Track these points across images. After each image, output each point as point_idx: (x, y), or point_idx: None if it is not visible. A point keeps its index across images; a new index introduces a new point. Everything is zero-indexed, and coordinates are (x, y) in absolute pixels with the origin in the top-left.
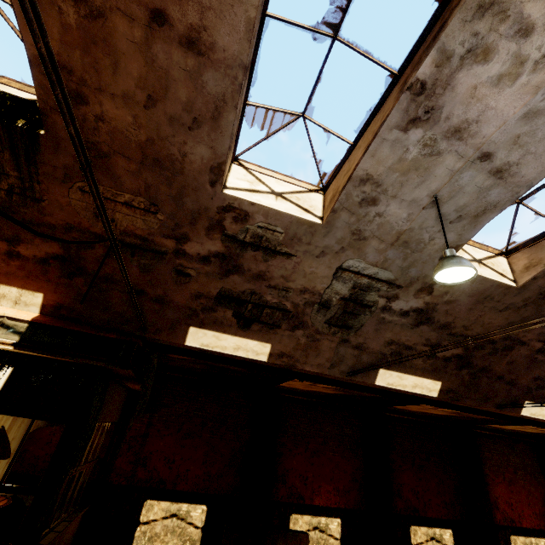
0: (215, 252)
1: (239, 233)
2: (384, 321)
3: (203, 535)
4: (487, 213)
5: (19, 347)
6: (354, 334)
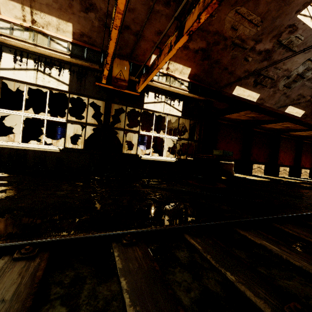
0: (267, 49)
1: (284, 39)
2: (304, 85)
3: None
4: None
5: (189, 92)
6: (290, 91)
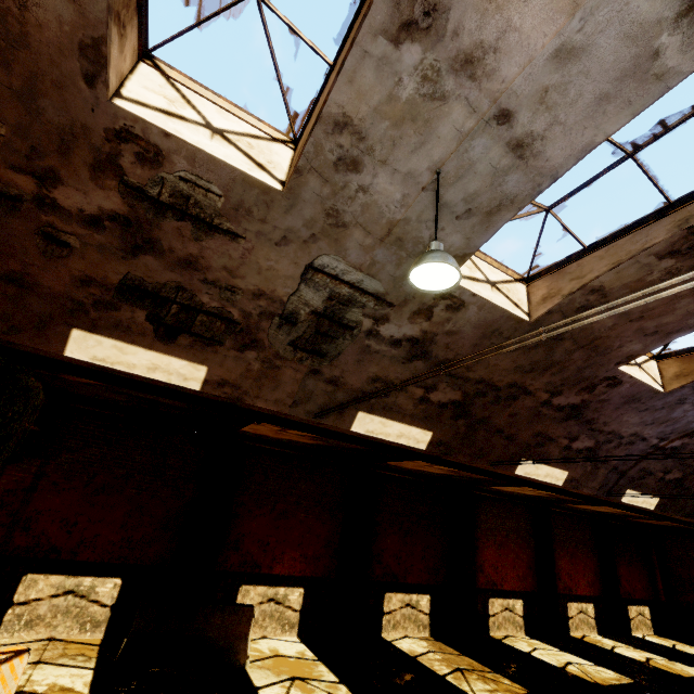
0: (112, 212)
1: (150, 185)
2: (369, 350)
3: (112, 614)
4: (502, 210)
5: None
6: (329, 364)
